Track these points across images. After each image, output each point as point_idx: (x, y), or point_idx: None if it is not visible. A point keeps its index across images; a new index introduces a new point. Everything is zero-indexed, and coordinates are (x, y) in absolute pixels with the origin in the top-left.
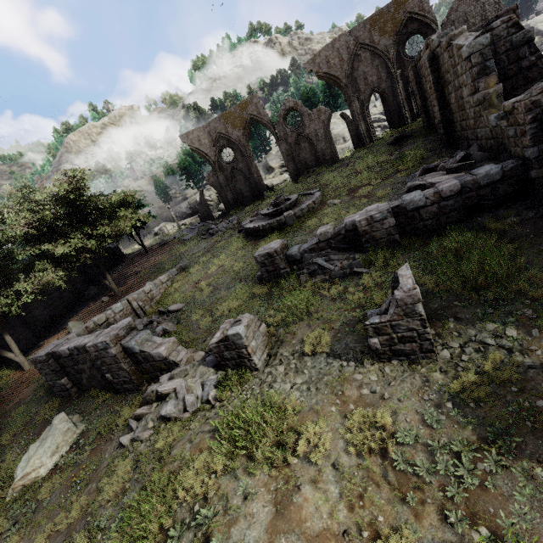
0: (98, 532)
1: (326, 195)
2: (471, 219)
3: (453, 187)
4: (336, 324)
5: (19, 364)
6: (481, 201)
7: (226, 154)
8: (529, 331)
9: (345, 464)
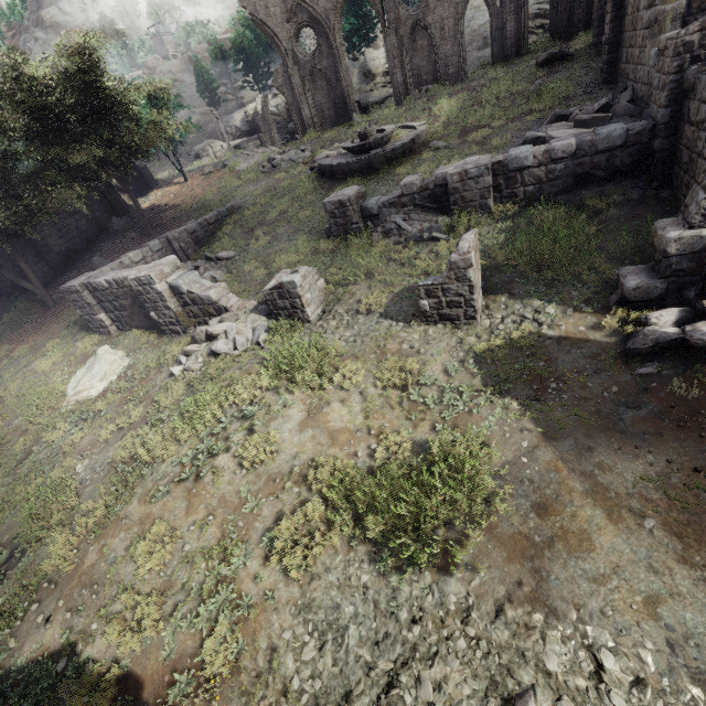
0: (160, 424)
1: (432, 133)
2: (576, 192)
3: (567, 146)
4: (397, 289)
5: (41, 298)
6: (593, 171)
7: (305, 40)
8: (566, 310)
9: (371, 393)
